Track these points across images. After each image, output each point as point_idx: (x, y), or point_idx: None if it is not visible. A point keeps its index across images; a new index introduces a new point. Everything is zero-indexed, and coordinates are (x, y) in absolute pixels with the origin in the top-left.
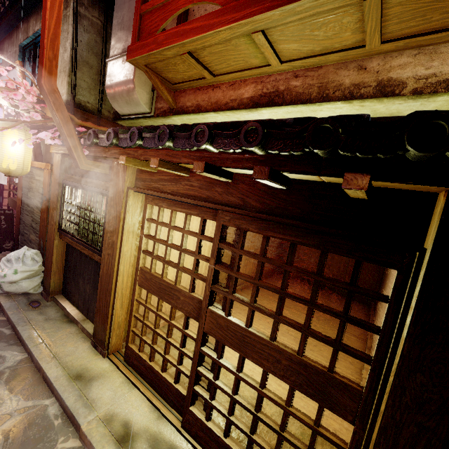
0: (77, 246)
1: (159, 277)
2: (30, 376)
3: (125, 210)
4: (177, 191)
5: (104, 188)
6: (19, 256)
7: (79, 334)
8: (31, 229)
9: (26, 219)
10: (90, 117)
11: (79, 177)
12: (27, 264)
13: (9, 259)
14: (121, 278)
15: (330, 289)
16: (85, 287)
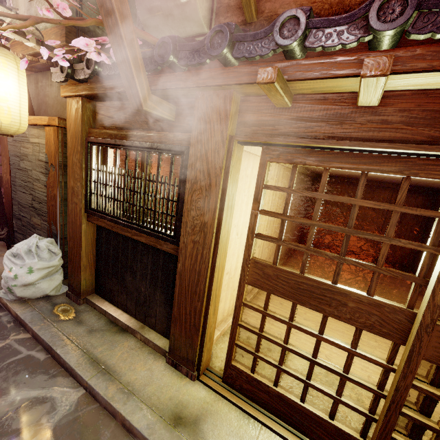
0: (124, 231)
1: (297, 273)
2: (103, 426)
3: (226, 174)
4: (345, 135)
5: (175, 142)
6: (30, 248)
7: (143, 349)
8: (33, 211)
9: (22, 198)
10: (101, 50)
11: (119, 130)
12: (42, 259)
13: (16, 254)
14: (216, 274)
15: (362, 257)
16: (137, 285)
